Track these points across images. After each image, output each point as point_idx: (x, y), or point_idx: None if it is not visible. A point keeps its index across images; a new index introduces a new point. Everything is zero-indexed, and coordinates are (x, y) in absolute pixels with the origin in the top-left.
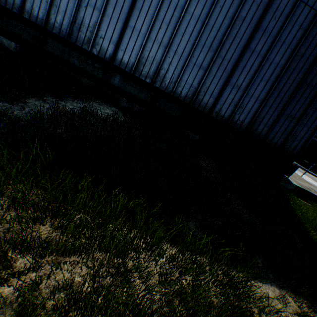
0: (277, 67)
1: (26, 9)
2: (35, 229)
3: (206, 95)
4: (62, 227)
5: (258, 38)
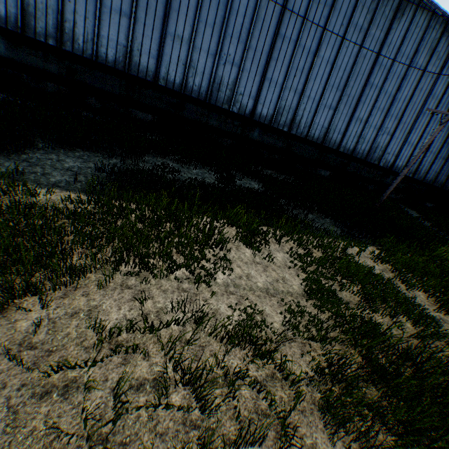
0: None
1: (342, 145)
2: None
3: (442, 176)
4: None
5: None
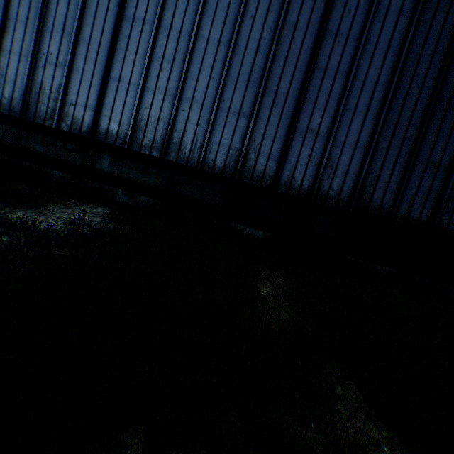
0: (377, 86)
1: None
2: None
3: (260, 158)
4: None
5: (329, 48)
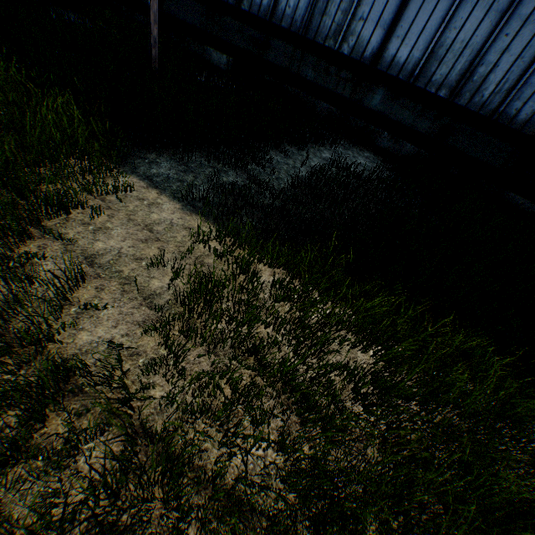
0: None
1: None
2: (353, 355)
3: None
4: (384, 360)
5: None
